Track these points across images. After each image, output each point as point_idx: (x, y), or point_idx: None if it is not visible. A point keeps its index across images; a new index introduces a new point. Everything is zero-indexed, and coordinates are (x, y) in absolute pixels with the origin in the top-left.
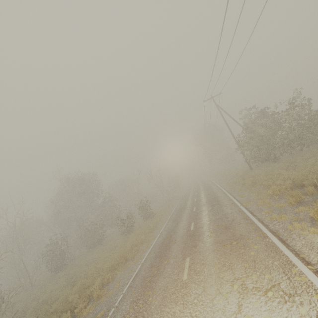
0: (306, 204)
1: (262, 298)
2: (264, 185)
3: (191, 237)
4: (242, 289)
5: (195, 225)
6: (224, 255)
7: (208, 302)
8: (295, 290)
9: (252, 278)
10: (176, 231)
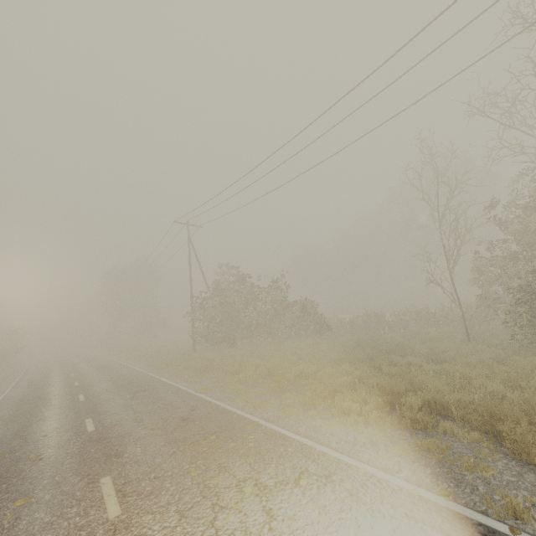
0: (290, 392)
1: (296, 490)
2: (225, 371)
3: (95, 442)
4: (260, 490)
5: (99, 422)
6: (202, 456)
7: (204, 529)
8: (328, 470)
9: (269, 473)
10: (34, 439)
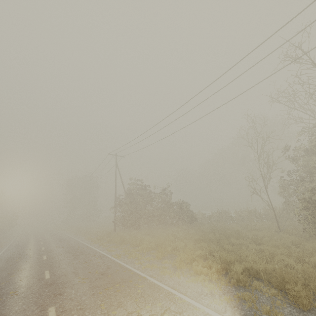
0: (167, 259)
1: None
2: (131, 244)
3: (49, 285)
4: None
5: (53, 273)
6: (109, 296)
7: None
8: (182, 309)
9: (146, 309)
10: (14, 282)
